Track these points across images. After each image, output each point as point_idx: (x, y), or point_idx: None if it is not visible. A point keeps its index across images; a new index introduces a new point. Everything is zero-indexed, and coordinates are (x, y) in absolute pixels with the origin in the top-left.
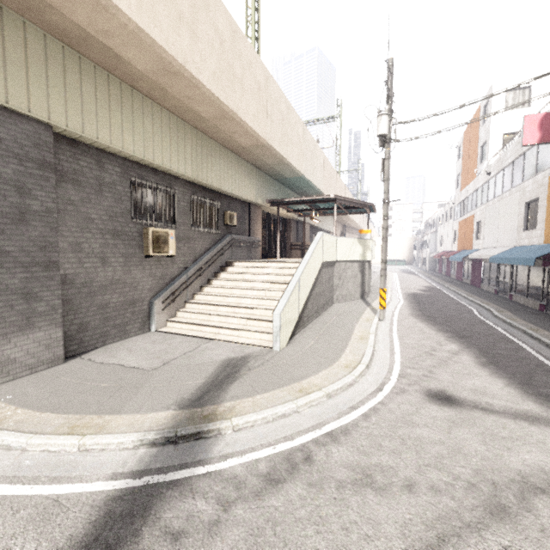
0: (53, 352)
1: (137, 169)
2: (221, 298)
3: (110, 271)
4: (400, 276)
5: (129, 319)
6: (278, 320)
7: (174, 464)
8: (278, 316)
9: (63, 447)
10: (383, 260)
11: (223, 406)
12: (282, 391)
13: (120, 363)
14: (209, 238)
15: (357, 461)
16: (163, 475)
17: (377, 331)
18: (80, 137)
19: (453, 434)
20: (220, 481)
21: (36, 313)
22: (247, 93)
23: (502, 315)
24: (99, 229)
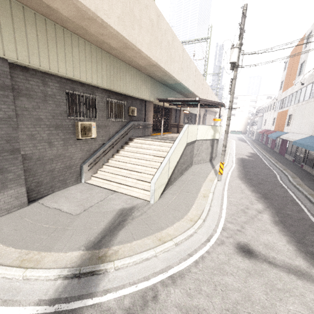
0: (20, 200)
1: (70, 84)
2: (123, 163)
3: (54, 150)
4: (237, 143)
5: (68, 176)
6: (153, 186)
7: (75, 295)
8: (153, 184)
9: (14, 276)
10: (224, 145)
11: (111, 249)
12: (149, 239)
13: (59, 208)
14: (118, 124)
15: (184, 301)
16: (67, 304)
17: (215, 189)
18: (28, 66)
19: (247, 283)
20: (99, 312)
21: (7, 179)
22: (143, 29)
23: (294, 181)
24: (46, 124)
